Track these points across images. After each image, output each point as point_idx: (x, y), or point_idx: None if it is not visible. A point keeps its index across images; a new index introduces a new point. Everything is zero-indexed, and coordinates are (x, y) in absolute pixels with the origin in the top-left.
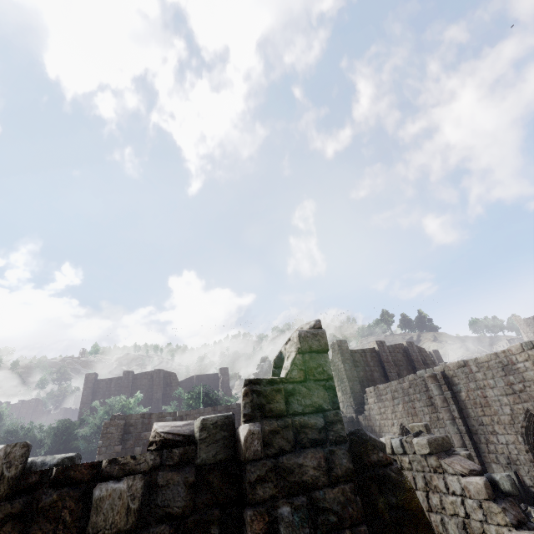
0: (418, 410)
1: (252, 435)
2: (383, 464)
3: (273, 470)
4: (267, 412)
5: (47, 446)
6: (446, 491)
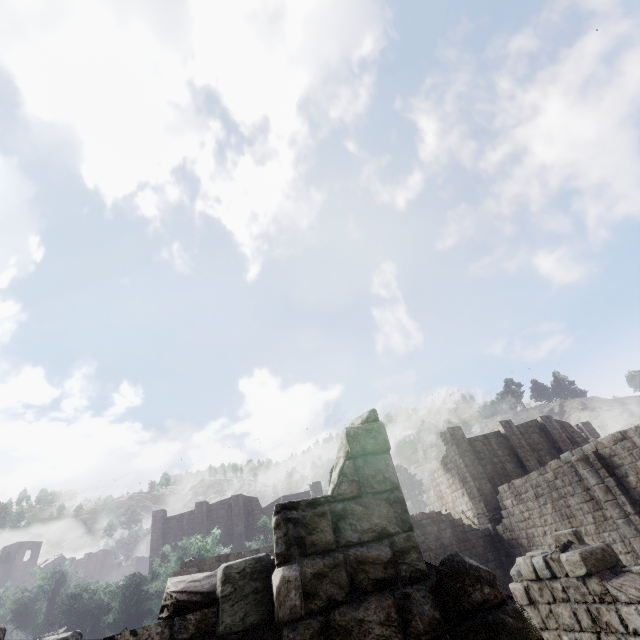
0: (574, 508)
1: (287, 583)
2: (491, 605)
3: (320, 633)
4: (308, 547)
5: (114, 611)
6: (624, 629)
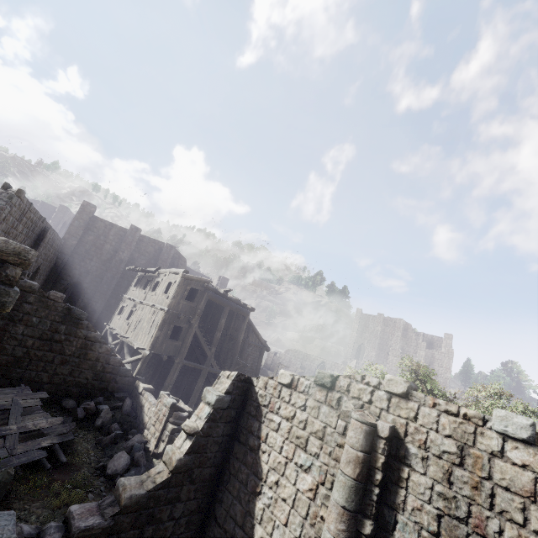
0: None
1: None
2: None
3: None
4: None
5: None
6: None
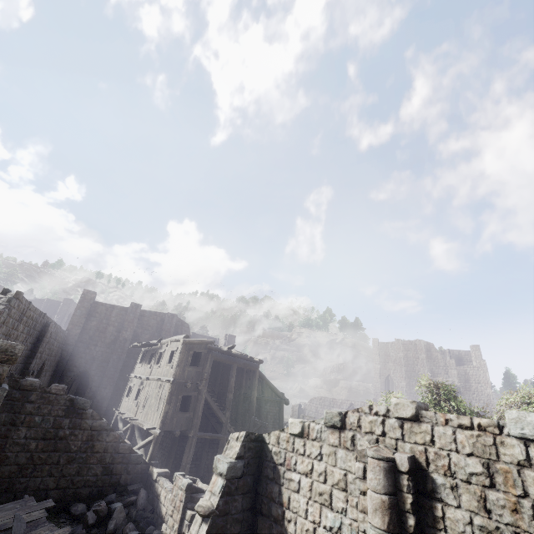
0: None
1: None
2: None
3: None
4: None
5: None
6: None
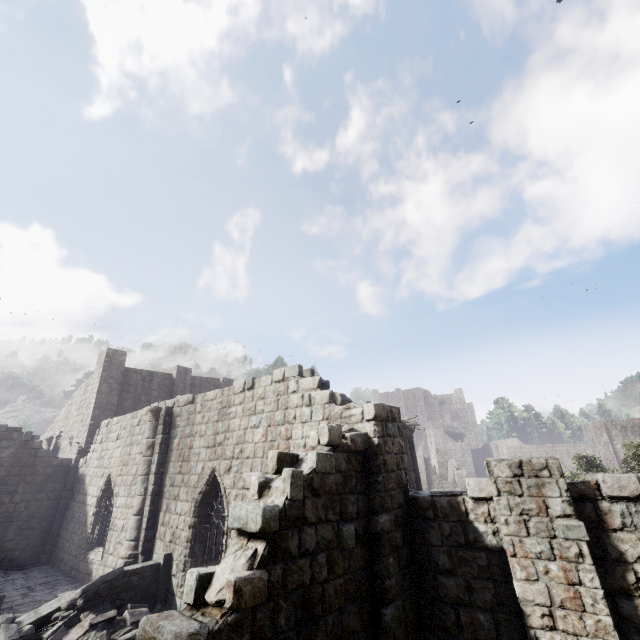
0: (132, 457)
1: None
2: None
3: None
4: None
5: None
6: None
